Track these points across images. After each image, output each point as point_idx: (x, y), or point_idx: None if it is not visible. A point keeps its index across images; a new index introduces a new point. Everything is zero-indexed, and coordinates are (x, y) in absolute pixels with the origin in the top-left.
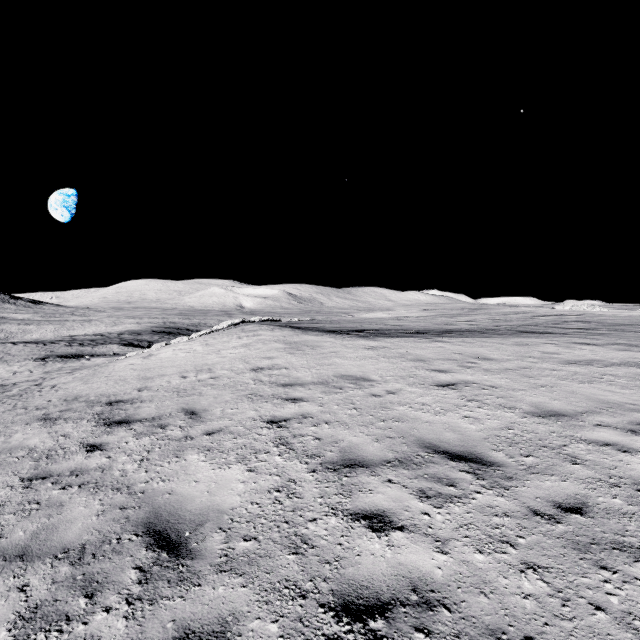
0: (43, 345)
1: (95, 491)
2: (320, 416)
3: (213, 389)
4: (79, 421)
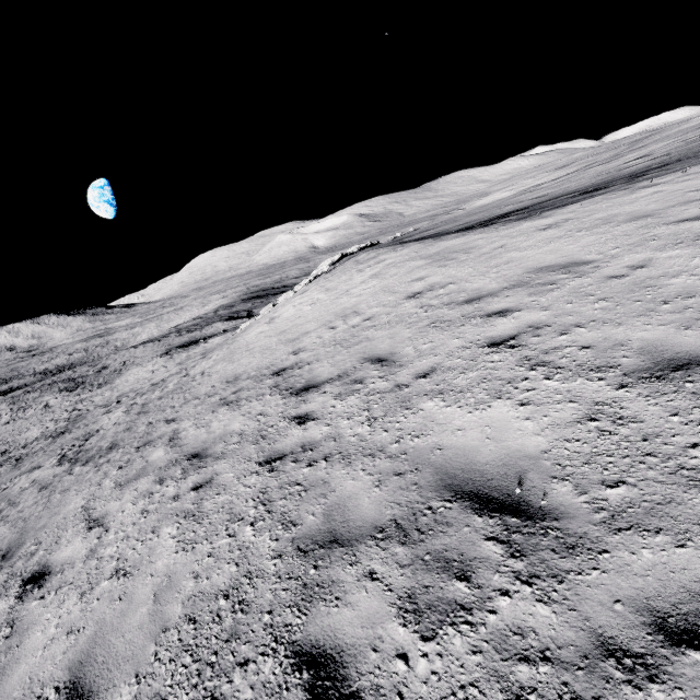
0: (158, 342)
1: (347, 462)
2: (559, 321)
3: (378, 330)
4: (262, 398)
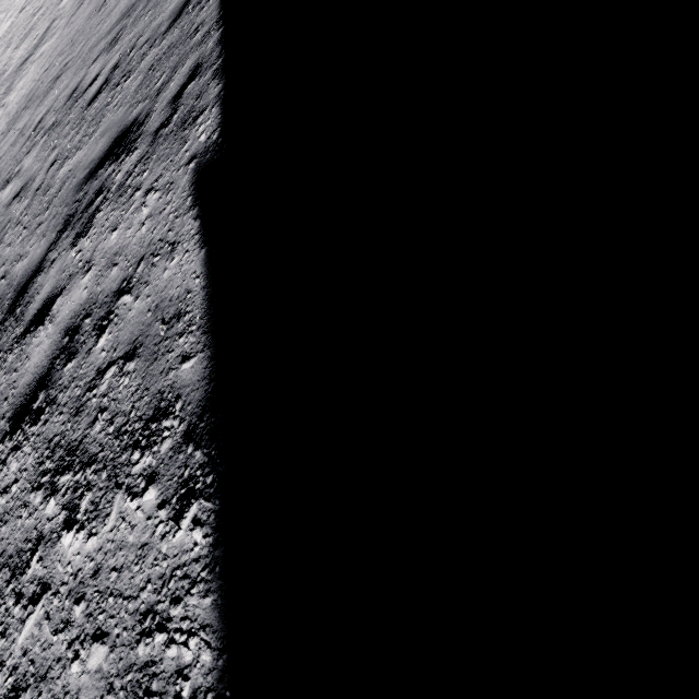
0: None
1: None
2: None
3: None
4: None
